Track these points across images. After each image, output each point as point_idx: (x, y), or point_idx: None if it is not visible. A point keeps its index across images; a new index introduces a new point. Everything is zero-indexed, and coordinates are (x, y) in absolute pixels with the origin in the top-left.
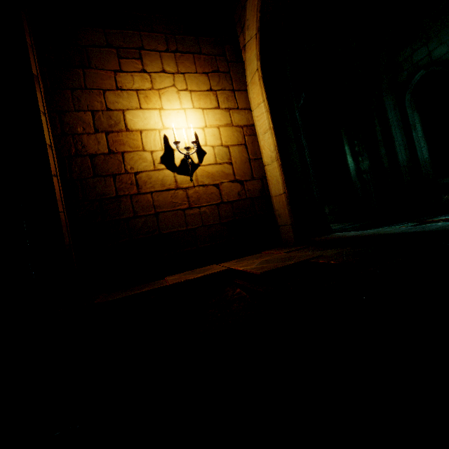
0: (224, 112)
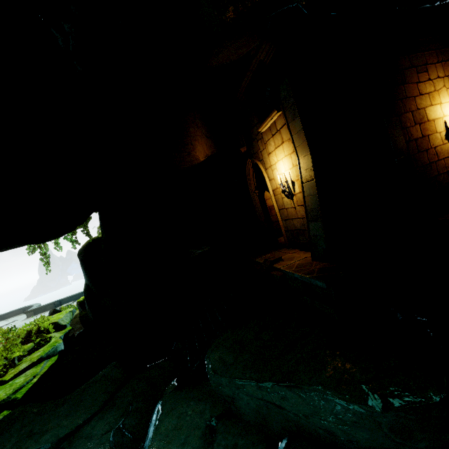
0: None
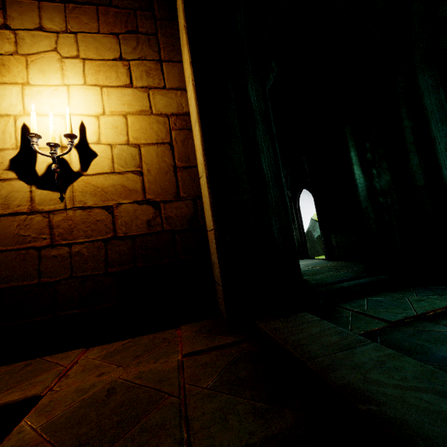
0: (139, 93)
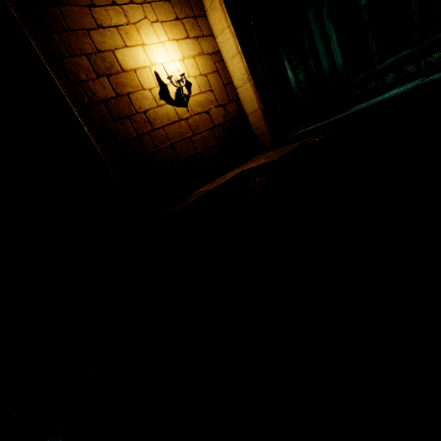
0: (194, 41)
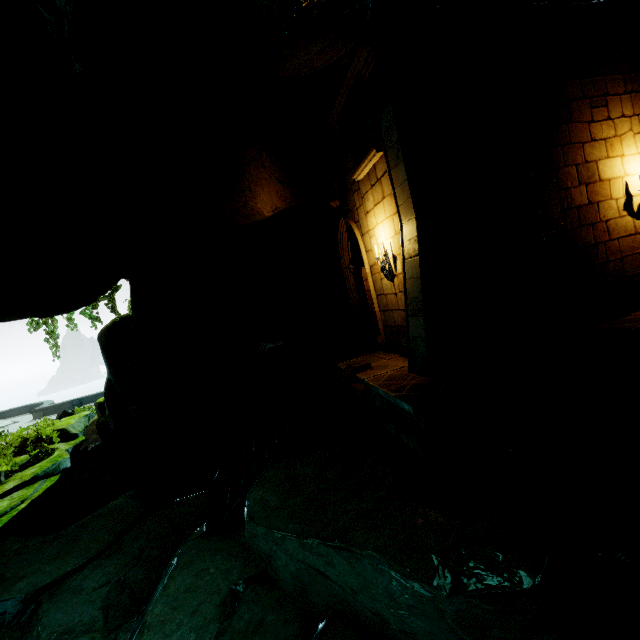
0: None
